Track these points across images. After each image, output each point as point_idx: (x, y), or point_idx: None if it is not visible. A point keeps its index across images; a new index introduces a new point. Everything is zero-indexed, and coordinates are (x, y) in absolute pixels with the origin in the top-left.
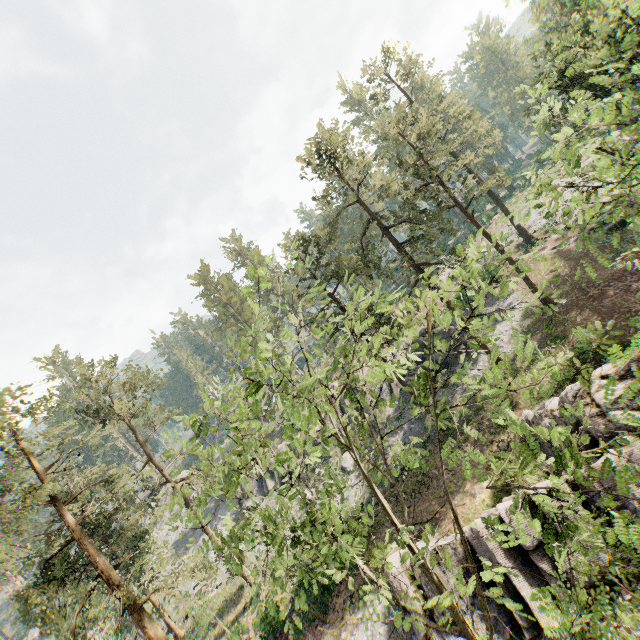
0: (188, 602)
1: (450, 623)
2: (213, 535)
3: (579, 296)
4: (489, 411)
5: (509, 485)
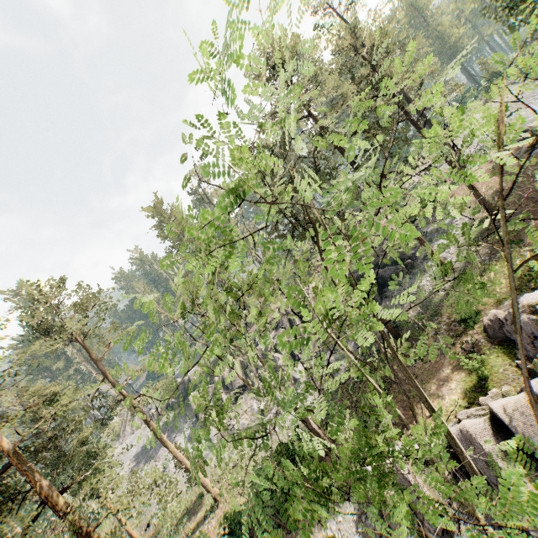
0: (149, 511)
1: (442, 535)
2: (172, 447)
3: (528, 204)
4: (445, 316)
5: (482, 385)
